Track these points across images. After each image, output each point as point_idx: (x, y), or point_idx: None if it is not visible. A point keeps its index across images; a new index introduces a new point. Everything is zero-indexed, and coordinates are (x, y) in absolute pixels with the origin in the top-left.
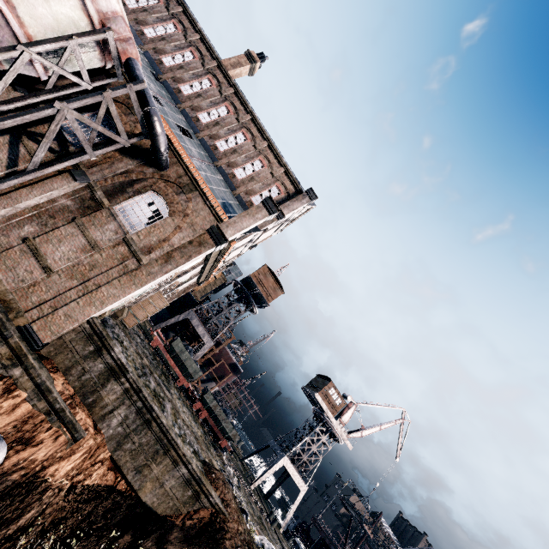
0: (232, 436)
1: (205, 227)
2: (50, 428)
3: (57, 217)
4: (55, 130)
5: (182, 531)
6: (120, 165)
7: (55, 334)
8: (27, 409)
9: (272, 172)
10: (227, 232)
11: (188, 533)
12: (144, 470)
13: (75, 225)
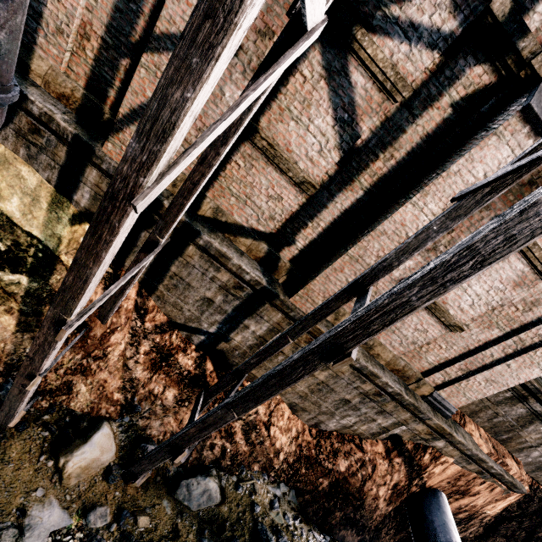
0: None
1: None
2: (482, 482)
3: (456, 227)
4: None
5: None
6: None
7: (471, 400)
8: (456, 469)
9: None
10: None
11: None
12: None
13: None
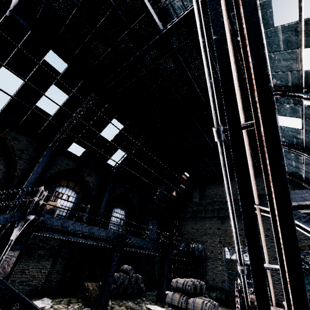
0: None
1: None
2: None
3: None
4: None
5: None
6: None
7: None
8: None
9: None
10: None
11: None
12: None
13: None
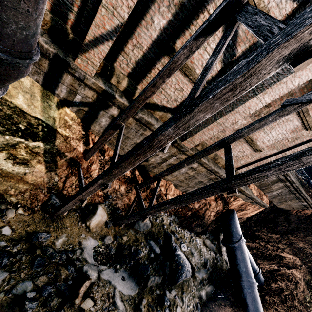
0: None
1: None
2: (251, 205)
3: (272, 104)
4: None
5: (296, 216)
6: None
7: None
8: (242, 202)
9: None
10: None
11: (299, 217)
12: (283, 202)
13: None
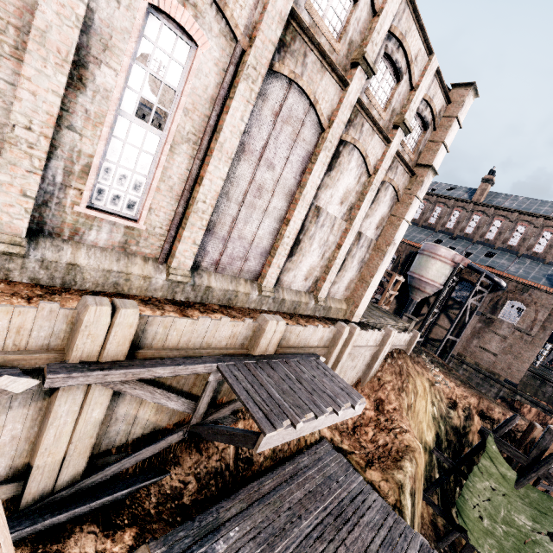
0: None
1: (551, 303)
2: (550, 418)
3: (480, 332)
4: (468, 307)
5: None
6: (487, 299)
7: (519, 380)
8: (534, 411)
9: None
10: None
11: None
12: None
13: (489, 332)
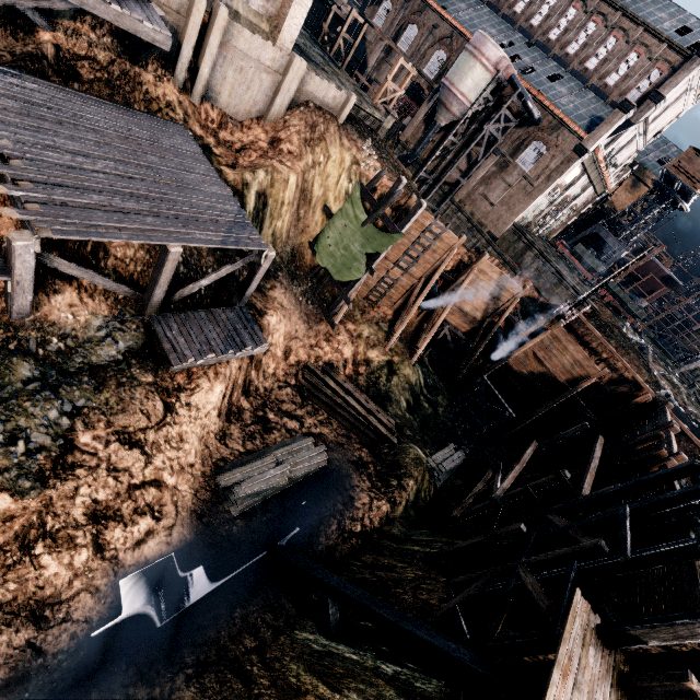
0: (637, 314)
1: (571, 149)
2: (505, 270)
3: (491, 178)
4: (486, 139)
5: None
6: (515, 136)
7: (500, 233)
8: (496, 263)
9: (649, 58)
10: (588, 145)
11: None
12: (550, 291)
13: (499, 179)
